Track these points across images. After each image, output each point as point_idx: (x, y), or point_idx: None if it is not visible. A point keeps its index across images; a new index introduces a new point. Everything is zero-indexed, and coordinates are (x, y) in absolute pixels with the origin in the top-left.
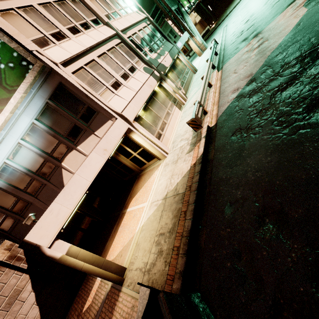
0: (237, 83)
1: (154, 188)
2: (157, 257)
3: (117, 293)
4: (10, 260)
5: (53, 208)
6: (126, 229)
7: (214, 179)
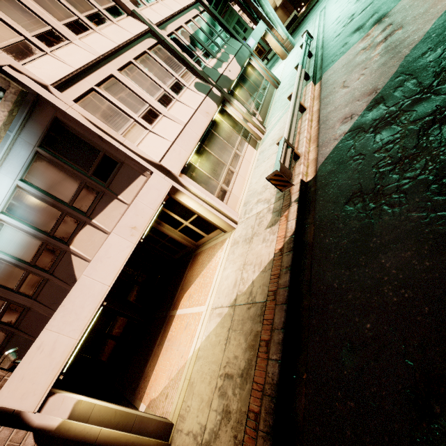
0: (350, 106)
1: (217, 282)
2: (222, 423)
3: None
4: None
5: (44, 340)
6: (174, 346)
7: (316, 286)
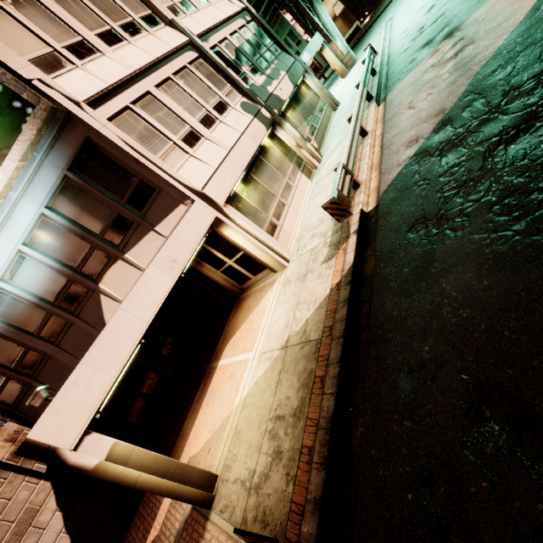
0: (415, 129)
1: (266, 326)
2: (273, 464)
3: (203, 522)
4: (16, 459)
5: (79, 375)
6: (217, 398)
7: (375, 317)
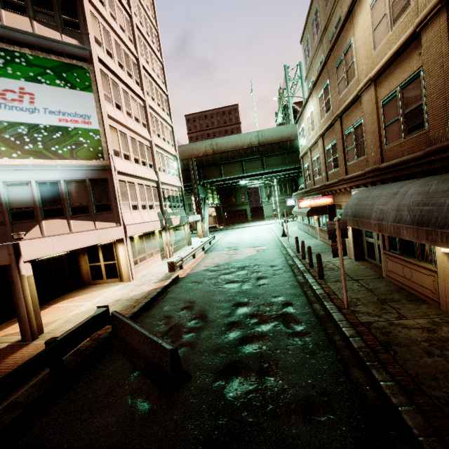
0: (210, 264)
1: (106, 295)
2: None
3: (23, 345)
4: None
5: (47, 241)
6: (48, 315)
7: (166, 297)
